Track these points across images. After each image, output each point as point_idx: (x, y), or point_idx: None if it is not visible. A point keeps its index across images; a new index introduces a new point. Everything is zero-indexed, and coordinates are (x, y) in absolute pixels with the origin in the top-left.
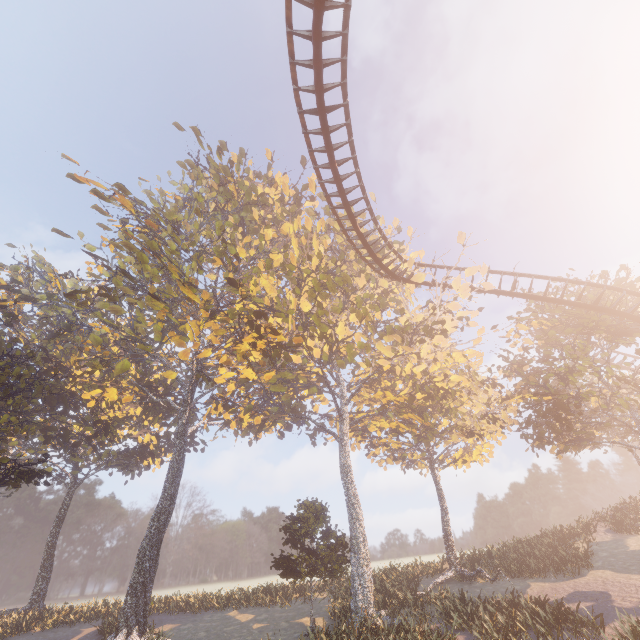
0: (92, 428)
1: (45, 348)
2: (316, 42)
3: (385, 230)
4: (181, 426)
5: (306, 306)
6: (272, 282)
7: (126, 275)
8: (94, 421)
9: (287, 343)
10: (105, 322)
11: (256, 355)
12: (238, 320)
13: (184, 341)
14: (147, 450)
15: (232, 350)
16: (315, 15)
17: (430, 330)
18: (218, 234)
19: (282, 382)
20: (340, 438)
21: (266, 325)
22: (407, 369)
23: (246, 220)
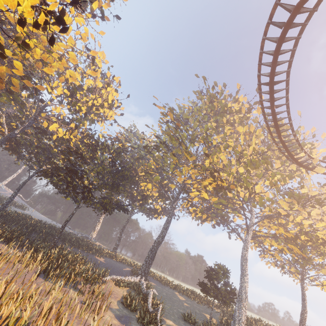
0: (141, 196)
1: (132, 163)
2: (275, 57)
3: (303, 134)
4: (172, 208)
5: (241, 172)
6: (225, 154)
7: (165, 145)
8: (142, 194)
9: (226, 185)
10: (154, 160)
11: (210, 187)
12: (205, 170)
13: (181, 174)
14: (156, 211)
15: (200, 183)
16: (277, 46)
17: (321, 202)
18: (205, 131)
19: (220, 204)
20: (244, 241)
21: (218, 176)
22: (298, 219)
23: (219, 121)
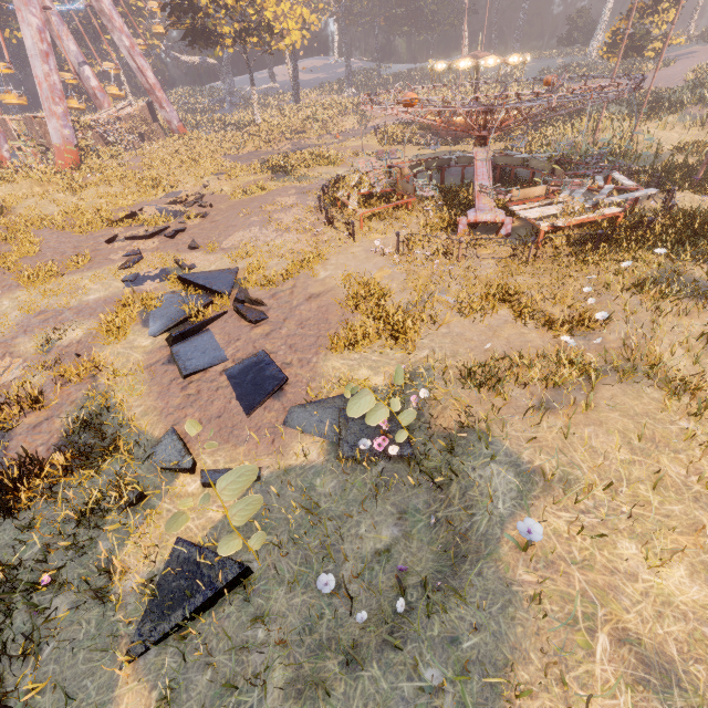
0: None
1: None
2: None
3: None
4: None
5: None
6: None
7: None
8: None
9: None
10: None
11: None
12: None
13: None
14: None
15: None
16: None
17: None
18: None
19: None
20: None
21: None
22: None
23: None
